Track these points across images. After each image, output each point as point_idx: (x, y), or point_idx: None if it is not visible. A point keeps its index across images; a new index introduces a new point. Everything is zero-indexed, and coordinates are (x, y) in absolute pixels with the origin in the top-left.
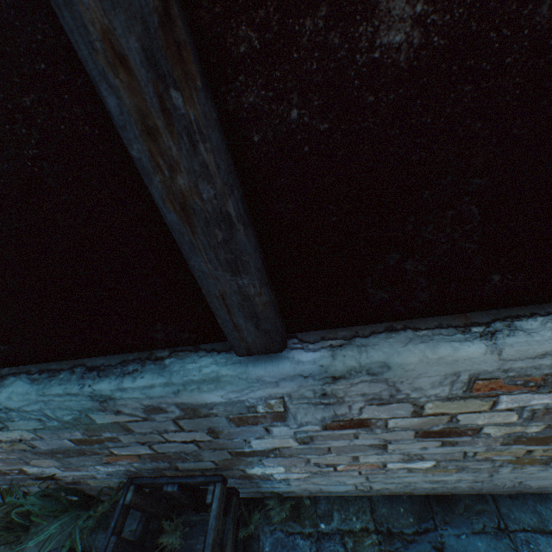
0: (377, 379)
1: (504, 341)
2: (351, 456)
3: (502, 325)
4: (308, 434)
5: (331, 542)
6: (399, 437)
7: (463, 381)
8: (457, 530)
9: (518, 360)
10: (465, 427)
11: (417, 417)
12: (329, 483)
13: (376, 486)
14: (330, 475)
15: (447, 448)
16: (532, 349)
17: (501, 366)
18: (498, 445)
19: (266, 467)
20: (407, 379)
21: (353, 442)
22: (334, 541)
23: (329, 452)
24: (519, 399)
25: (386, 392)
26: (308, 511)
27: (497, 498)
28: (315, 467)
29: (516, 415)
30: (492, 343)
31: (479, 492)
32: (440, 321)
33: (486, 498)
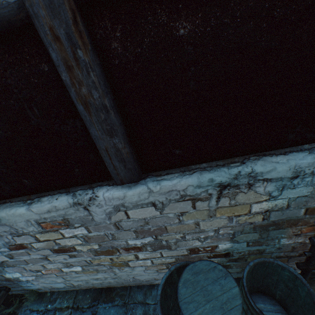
0: (2, 224)
1: (33, 206)
2: (41, 265)
3: (37, 199)
4: (7, 253)
5: (49, 314)
6: (48, 253)
7: (36, 224)
8: (106, 305)
9: (43, 213)
10: (67, 246)
11: (41, 242)
12: (51, 282)
13: (75, 283)
14: (46, 277)
15: (75, 258)
16: (42, 209)
17: (41, 216)
18: (94, 256)
19: (12, 273)
20: (13, 223)
21: (31, 256)
22: (50, 313)
23: (28, 263)
24: (69, 232)
25: (13, 230)
26: (46, 299)
27: (132, 287)
28: (32, 272)
29: (79, 239)
30: (29, 207)
31: (126, 285)
32: (22, 198)
33: (127, 288)
